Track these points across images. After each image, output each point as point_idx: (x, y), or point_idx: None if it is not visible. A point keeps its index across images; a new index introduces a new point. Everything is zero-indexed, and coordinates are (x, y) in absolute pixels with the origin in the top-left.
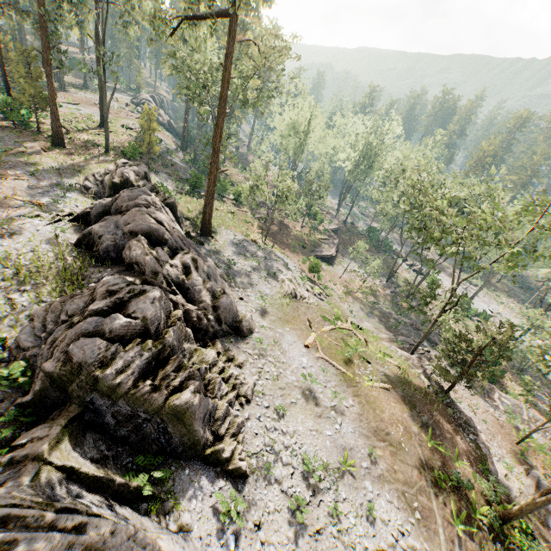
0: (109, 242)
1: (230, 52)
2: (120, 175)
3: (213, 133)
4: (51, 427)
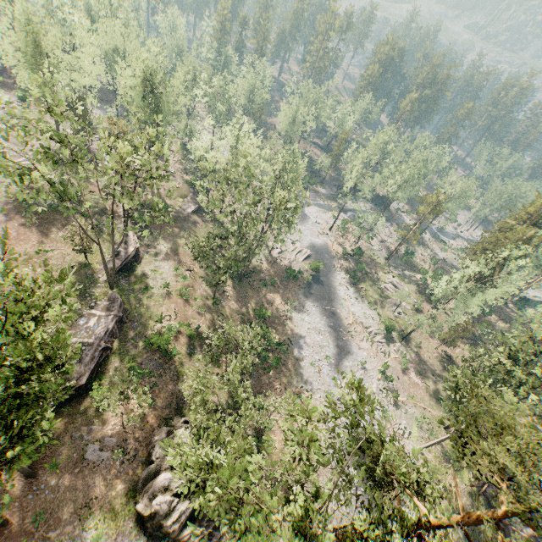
0: None
1: None
2: None
3: None
4: None
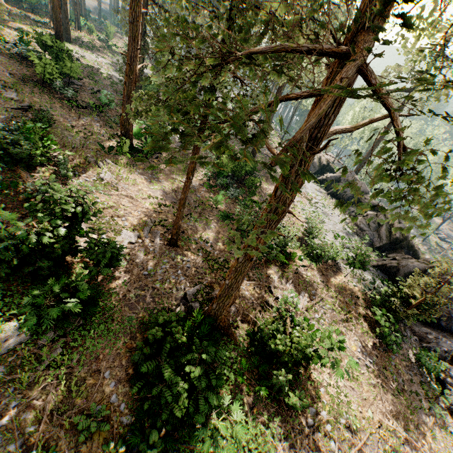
0: (350, 195)
1: (402, 107)
2: (324, 160)
3: (375, 143)
4: (400, 253)
